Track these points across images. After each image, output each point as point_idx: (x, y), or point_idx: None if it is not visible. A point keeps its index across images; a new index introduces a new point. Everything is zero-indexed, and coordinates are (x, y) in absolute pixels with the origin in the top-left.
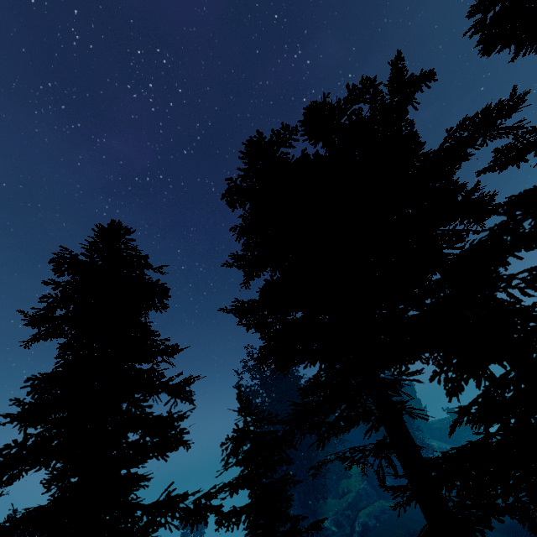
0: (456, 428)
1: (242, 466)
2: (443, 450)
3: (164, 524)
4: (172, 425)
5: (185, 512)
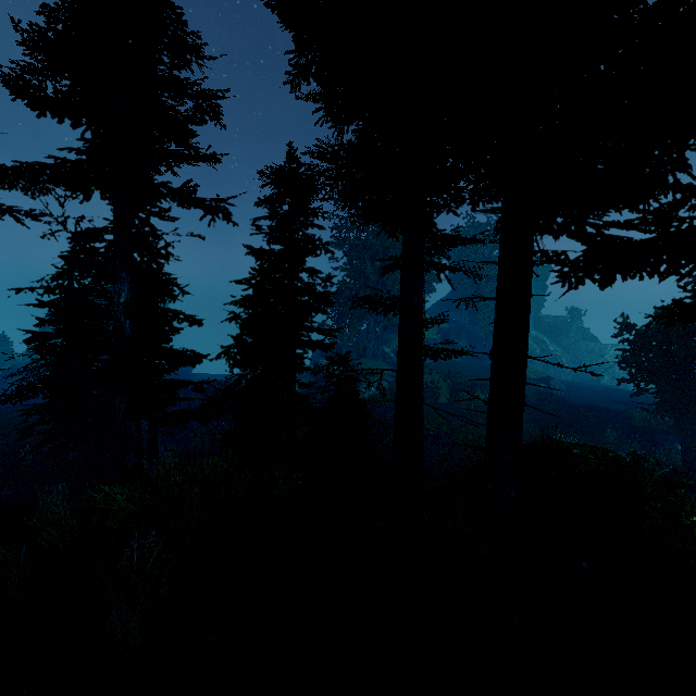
0: (567, 327)
1: (274, 214)
2: (538, 340)
3: (178, 200)
4: (192, 131)
5: (198, 202)
